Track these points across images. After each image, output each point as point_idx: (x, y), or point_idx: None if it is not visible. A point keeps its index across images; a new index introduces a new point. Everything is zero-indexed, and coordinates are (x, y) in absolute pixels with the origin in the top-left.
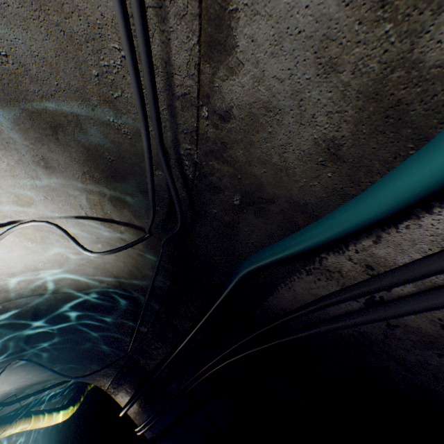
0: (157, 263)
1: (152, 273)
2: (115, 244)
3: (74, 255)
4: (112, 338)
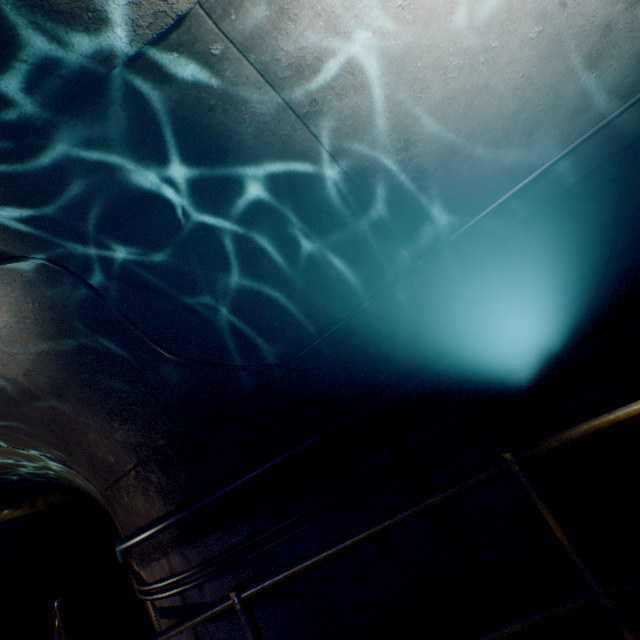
0: (614, 113)
1: (551, 151)
2: (565, 42)
3: (465, 29)
4: (275, 316)
